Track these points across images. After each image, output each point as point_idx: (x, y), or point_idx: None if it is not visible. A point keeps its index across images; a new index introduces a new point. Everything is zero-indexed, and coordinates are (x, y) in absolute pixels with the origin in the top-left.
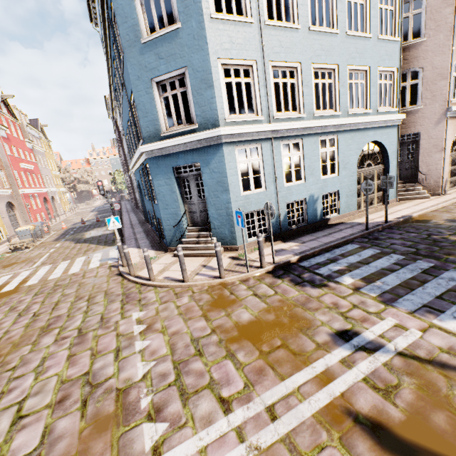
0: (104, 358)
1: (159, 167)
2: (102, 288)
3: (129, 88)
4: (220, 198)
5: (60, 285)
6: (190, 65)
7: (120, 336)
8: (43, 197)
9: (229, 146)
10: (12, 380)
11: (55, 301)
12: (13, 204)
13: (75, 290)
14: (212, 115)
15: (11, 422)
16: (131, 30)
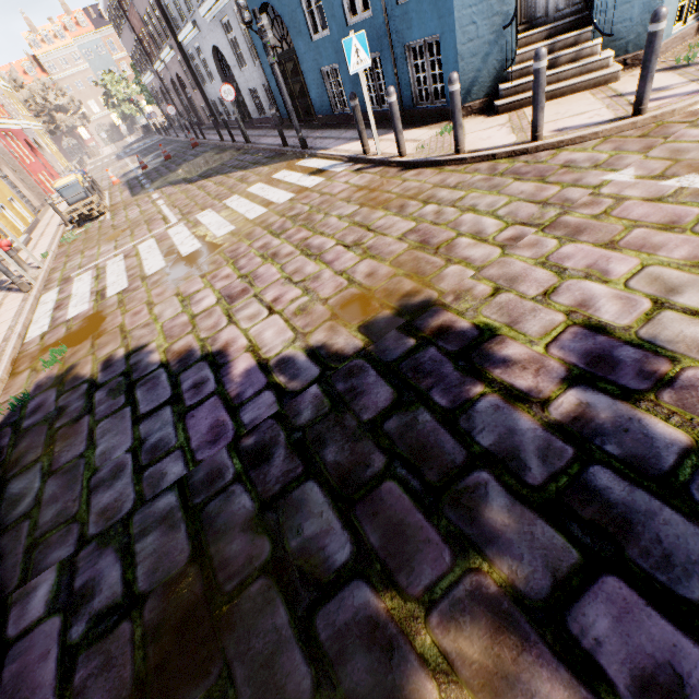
0: None
1: None
2: (416, 187)
3: None
4: None
5: (300, 214)
6: None
7: (666, 199)
8: (22, 139)
9: None
10: (542, 298)
11: (347, 225)
12: None
13: (355, 207)
14: None
15: None
16: None
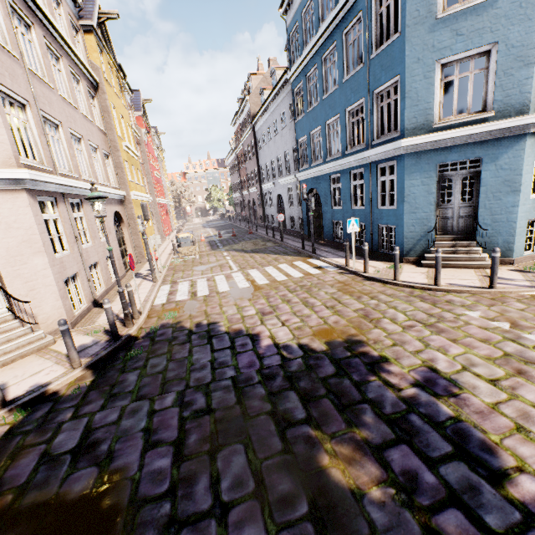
0: (506, 345)
1: (417, 164)
2: (369, 290)
3: (385, 75)
4: (502, 200)
5: (305, 285)
6: (503, 40)
7: (489, 329)
8: (165, 208)
9: (531, 137)
10: (414, 353)
11: (329, 297)
12: (152, 213)
13: (335, 290)
14: (520, 100)
15: (487, 383)
16: (423, 4)
